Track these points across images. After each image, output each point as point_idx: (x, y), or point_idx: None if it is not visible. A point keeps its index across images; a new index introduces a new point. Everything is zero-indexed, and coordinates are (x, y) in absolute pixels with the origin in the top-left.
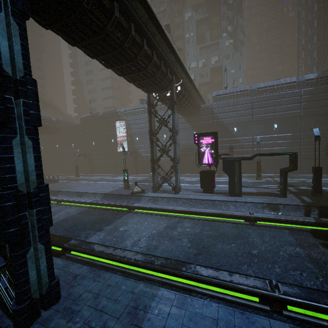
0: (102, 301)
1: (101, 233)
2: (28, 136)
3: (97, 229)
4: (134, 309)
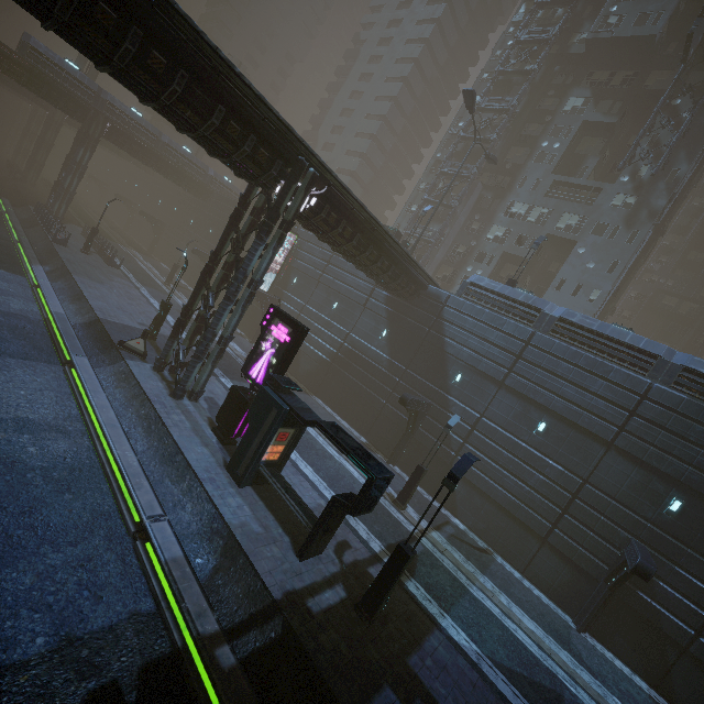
0: None
1: None
2: None
3: None
4: None
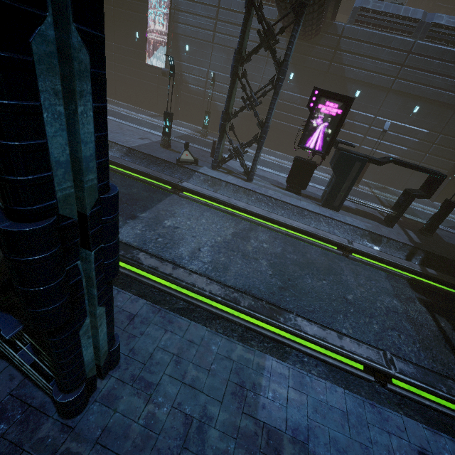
0: (189, 370)
1: (136, 224)
2: (78, 23)
3: (128, 215)
4: (240, 389)
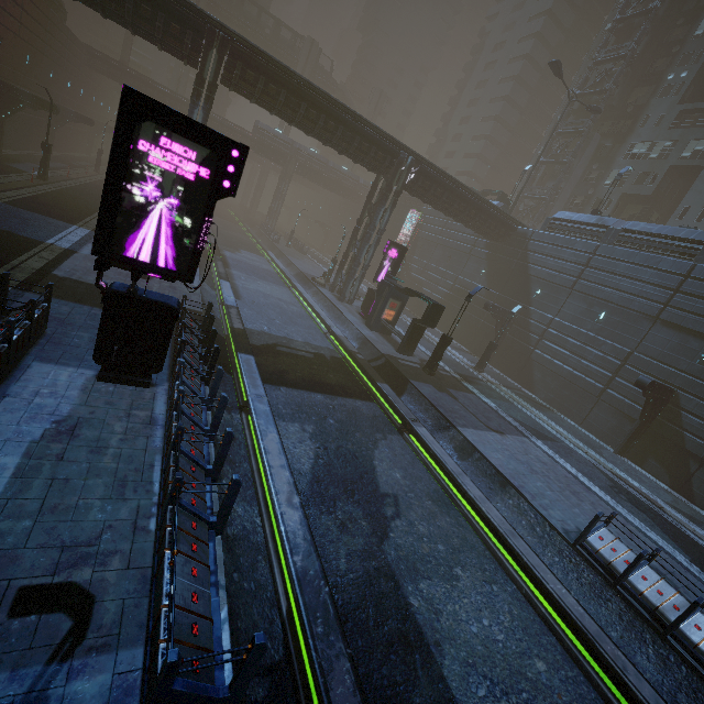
0: None
1: (245, 275)
2: None
3: (248, 274)
4: None
